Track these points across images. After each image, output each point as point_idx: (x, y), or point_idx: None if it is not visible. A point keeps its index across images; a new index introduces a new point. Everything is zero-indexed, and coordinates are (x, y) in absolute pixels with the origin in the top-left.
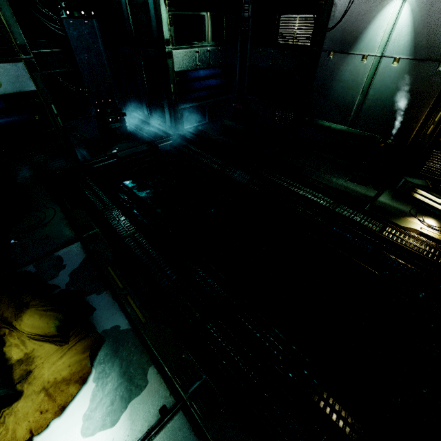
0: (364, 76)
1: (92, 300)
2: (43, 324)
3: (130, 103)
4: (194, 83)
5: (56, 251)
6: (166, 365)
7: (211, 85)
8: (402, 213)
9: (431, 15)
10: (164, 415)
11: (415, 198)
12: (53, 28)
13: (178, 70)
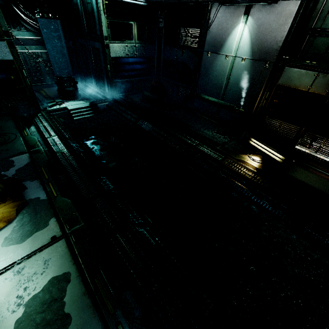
0: (227, 68)
1: (27, 183)
2: None
3: (85, 77)
4: (125, 66)
5: (11, 158)
6: (62, 217)
7: (138, 68)
8: (239, 152)
9: (259, 34)
10: (53, 240)
11: (250, 144)
12: (31, 23)
13: (113, 56)
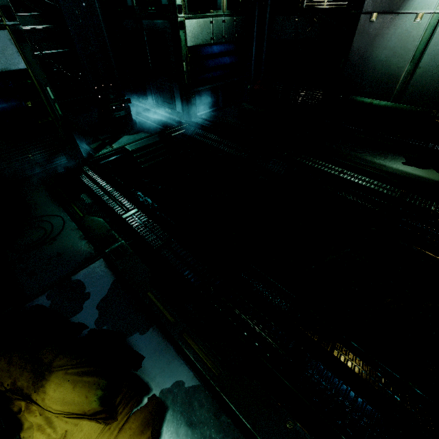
0: (416, 39)
1: (136, 342)
2: (80, 399)
3: (130, 90)
4: (207, 61)
5: (74, 274)
6: None
7: (225, 63)
8: None
9: None
10: None
11: None
12: None
13: (190, 45)
